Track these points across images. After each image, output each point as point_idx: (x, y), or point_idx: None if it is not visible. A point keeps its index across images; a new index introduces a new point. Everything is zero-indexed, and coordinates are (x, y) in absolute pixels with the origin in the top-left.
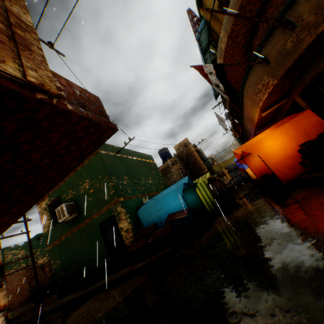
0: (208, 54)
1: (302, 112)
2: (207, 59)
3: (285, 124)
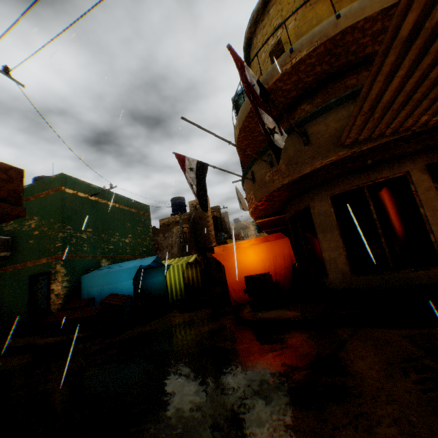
0: None
1: (282, 238)
2: None
3: (262, 244)
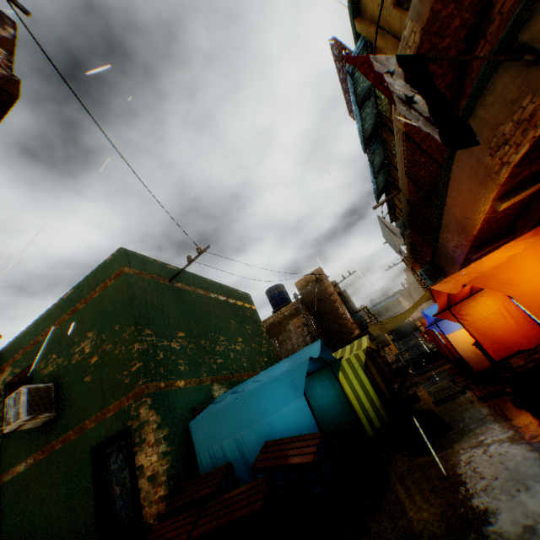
0: (367, 110)
1: None
2: (365, 119)
3: None
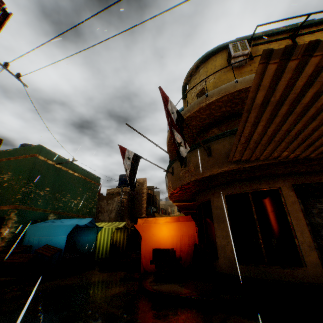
0: None
1: (190, 221)
2: None
3: (174, 223)
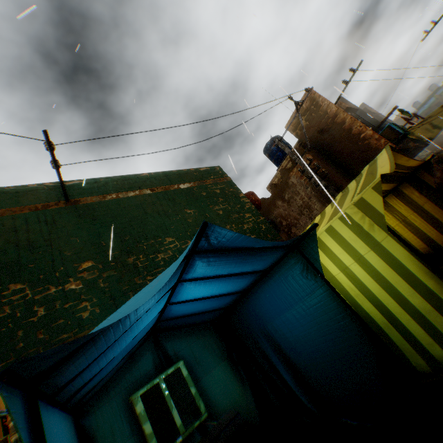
0: None
1: None
2: None
3: None
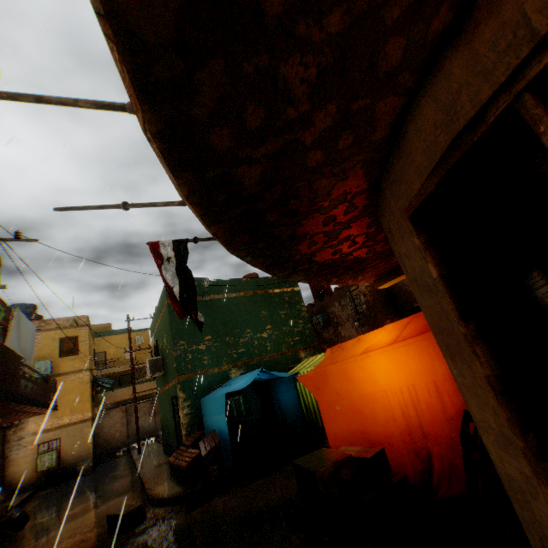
0: None
1: (422, 334)
2: None
3: (376, 354)
